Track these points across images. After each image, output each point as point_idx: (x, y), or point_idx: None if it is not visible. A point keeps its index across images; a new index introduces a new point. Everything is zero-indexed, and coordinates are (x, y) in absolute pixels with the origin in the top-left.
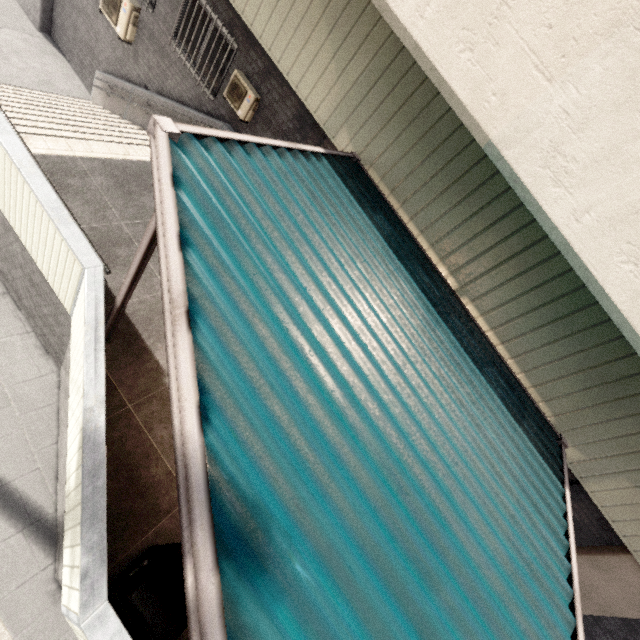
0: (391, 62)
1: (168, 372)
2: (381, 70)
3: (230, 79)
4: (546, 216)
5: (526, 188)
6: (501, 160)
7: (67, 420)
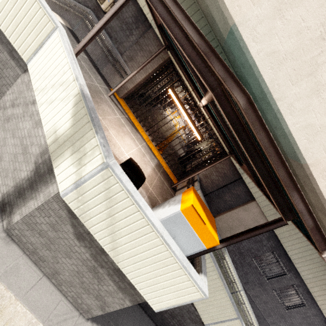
0: (184, 0)
1: (182, 23)
2: (180, 2)
3: None
4: (249, 53)
5: (244, 42)
6: (237, 31)
7: (16, 130)
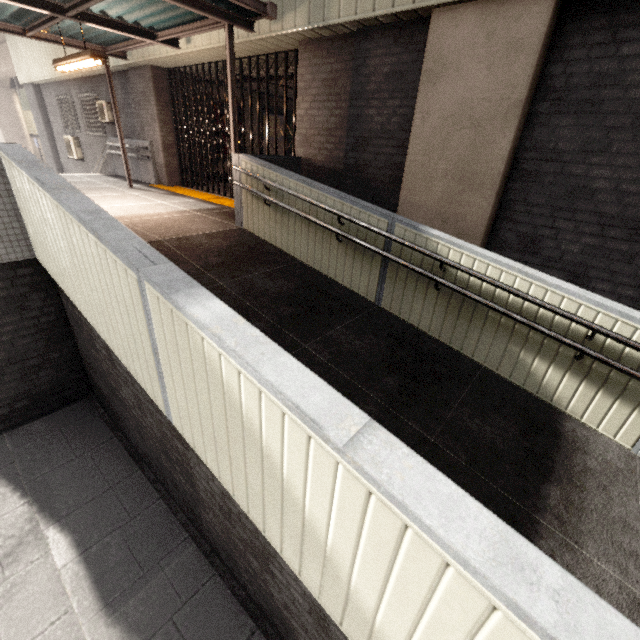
0: None
1: None
2: None
3: (97, 110)
4: None
5: None
6: None
7: None
